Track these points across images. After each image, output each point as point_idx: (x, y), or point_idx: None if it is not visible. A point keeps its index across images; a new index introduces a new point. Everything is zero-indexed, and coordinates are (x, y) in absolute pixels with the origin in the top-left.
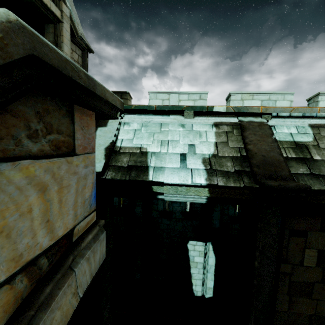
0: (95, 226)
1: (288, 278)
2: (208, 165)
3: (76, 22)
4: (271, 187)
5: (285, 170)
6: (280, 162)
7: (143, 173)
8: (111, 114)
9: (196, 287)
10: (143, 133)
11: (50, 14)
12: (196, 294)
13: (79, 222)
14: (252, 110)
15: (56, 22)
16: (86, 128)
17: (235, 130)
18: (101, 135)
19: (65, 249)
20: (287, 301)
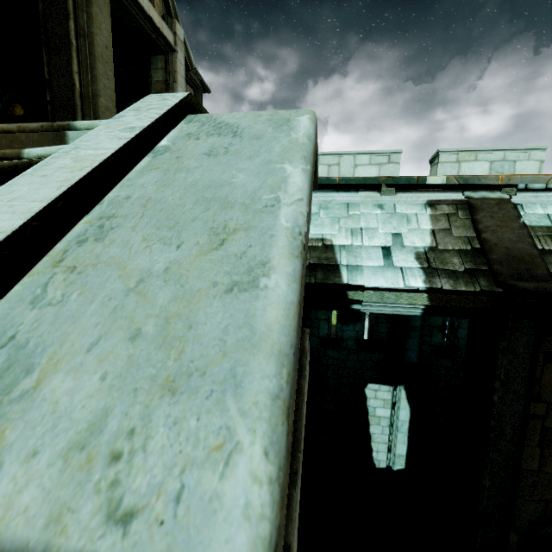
0: (305, 334)
1: (540, 423)
2: (426, 263)
3: None
4: (525, 289)
5: (541, 268)
6: (533, 257)
7: (333, 274)
8: None
9: (378, 455)
10: (323, 219)
11: (161, 41)
12: (378, 465)
13: None
14: (487, 181)
15: (168, 52)
16: None
17: (461, 211)
18: None
19: None
20: (537, 455)
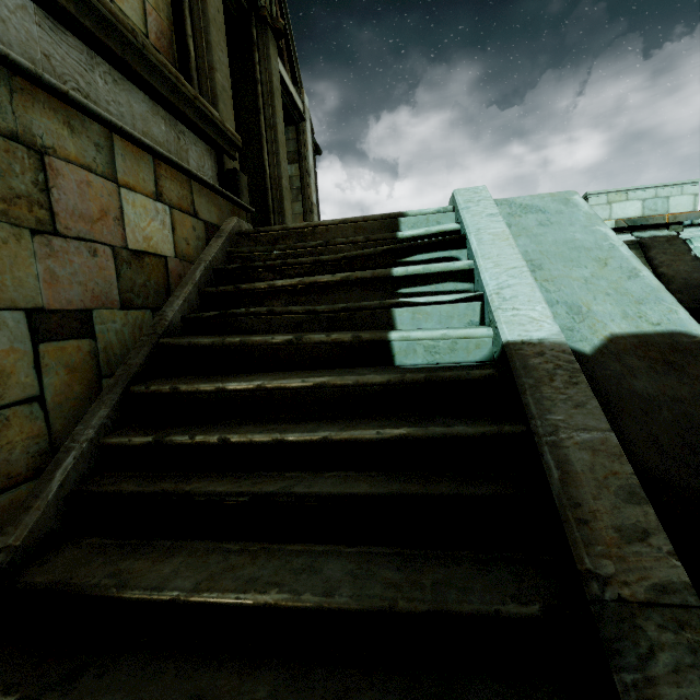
0: None
1: None
2: None
3: None
4: None
5: None
6: None
7: None
8: None
9: None
10: None
11: (295, 113)
12: None
13: None
14: (654, 221)
15: (298, 122)
16: None
17: (634, 251)
18: None
19: None
20: None
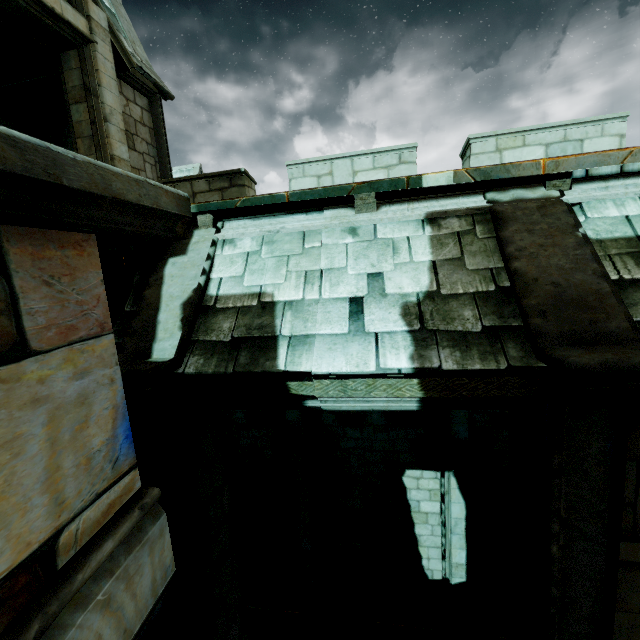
0: (131, 511)
1: (639, 575)
2: (417, 322)
3: (130, 38)
4: (582, 369)
5: (618, 316)
6: (602, 297)
7: (265, 355)
8: (152, 230)
9: (429, 563)
10: (265, 260)
11: (64, 29)
12: (431, 576)
13: (76, 513)
14: (520, 171)
15: (81, 44)
16: (63, 278)
17: (480, 226)
18: (175, 274)
19: (31, 595)
20: None
